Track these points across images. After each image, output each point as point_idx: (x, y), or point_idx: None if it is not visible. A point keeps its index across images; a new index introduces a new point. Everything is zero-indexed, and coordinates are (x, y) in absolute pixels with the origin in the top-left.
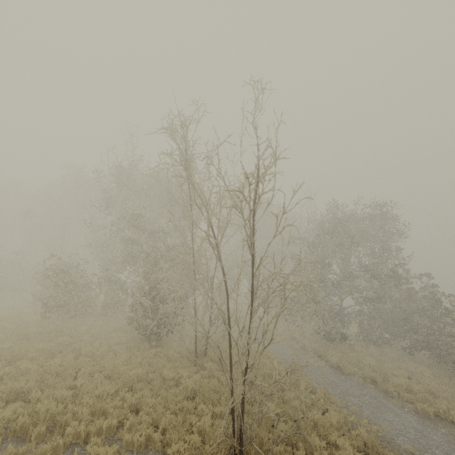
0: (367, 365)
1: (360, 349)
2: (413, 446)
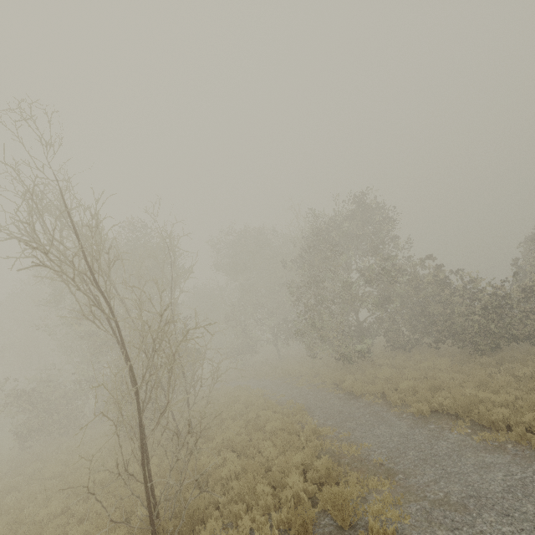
0: (382, 378)
1: (384, 362)
2: (387, 455)
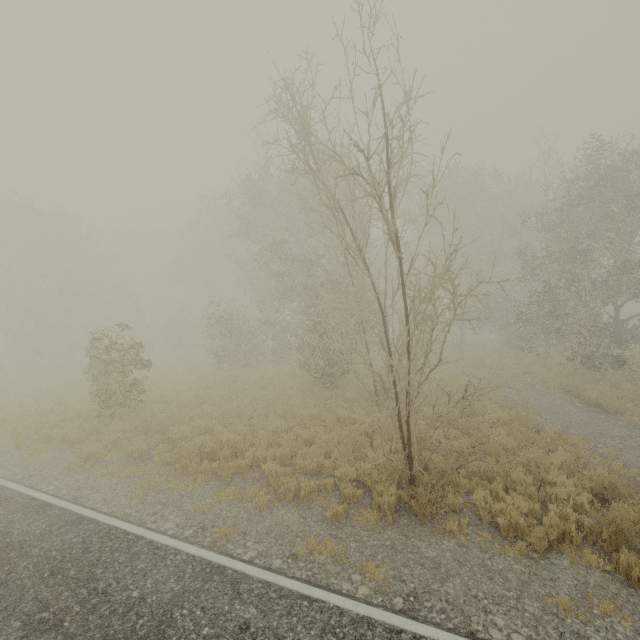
0: None
1: None
2: None
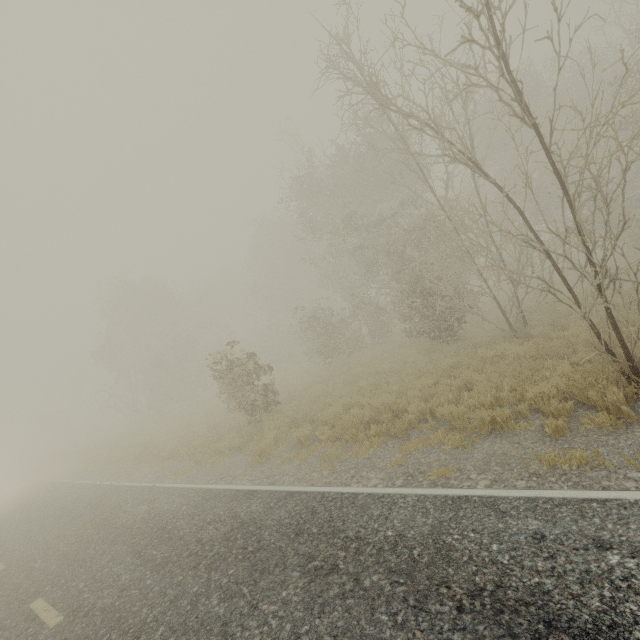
0: None
1: None
2: None
